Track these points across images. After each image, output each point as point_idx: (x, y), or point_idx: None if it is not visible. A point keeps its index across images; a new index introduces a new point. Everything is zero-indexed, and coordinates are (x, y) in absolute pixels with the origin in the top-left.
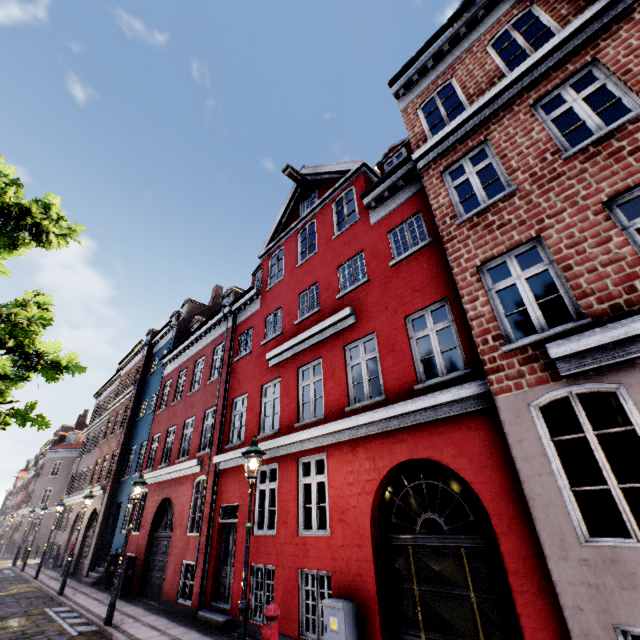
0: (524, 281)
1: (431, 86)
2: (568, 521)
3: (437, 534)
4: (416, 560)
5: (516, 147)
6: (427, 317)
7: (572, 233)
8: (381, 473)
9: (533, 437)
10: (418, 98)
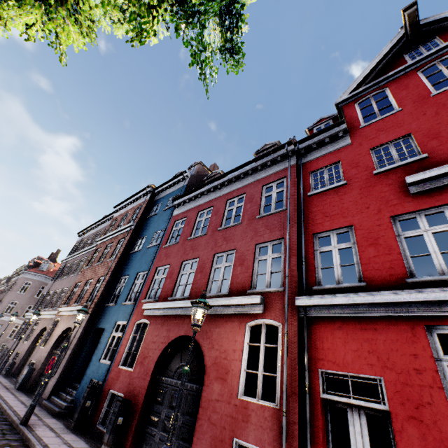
0: None
1: None
2: None
3: None
4: None
5: None
6: None
7: None
8: None
9: None
10: None
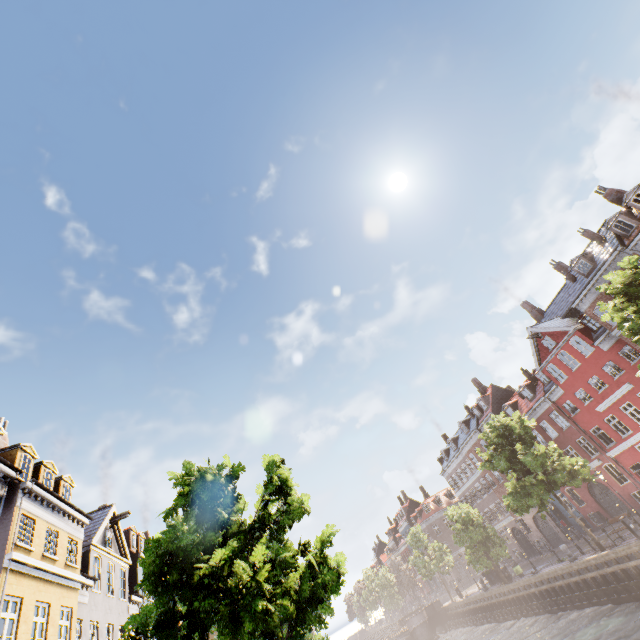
0: None
1: (592, 305)
2: None
3: None
4: None
5: None
6: None
7: None
8: None
9: None
10: (589, 309)
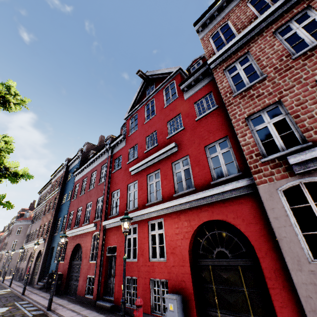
0: (272, 124)
1: (216, 25)
2: (302, 250)
3: (225, 259)
4: (214, 272)
5: (265, 54)
6: (216, 146)
7: (299, 98)
8: (194, 228)
9: (280, 206)
10: (209, 32)
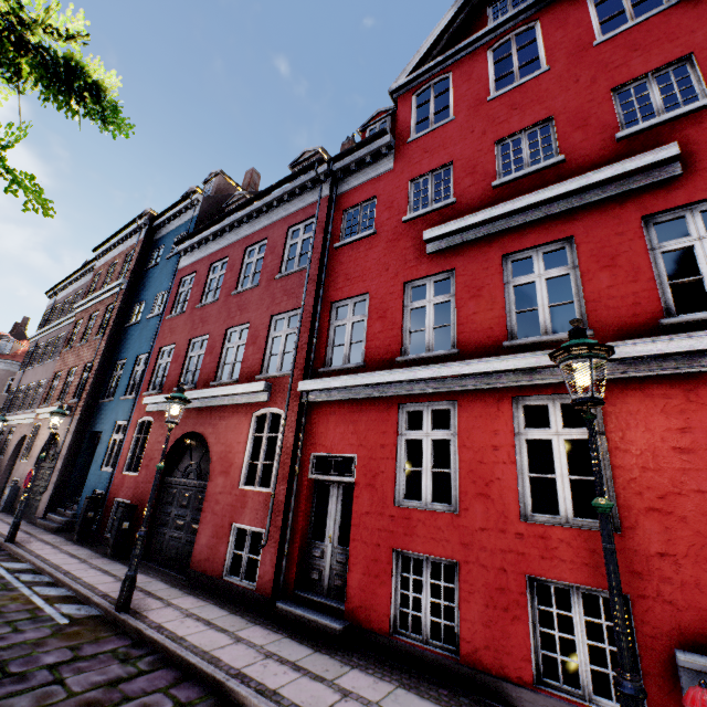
0: None
1: None
2: None
3: None
4: None
5: None
6: None
7: None
8: None
9: None
10: None
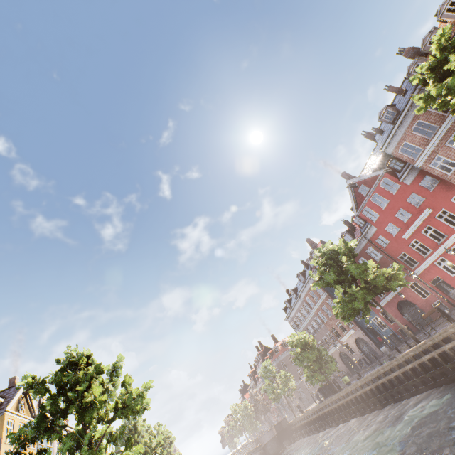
0: None
1: (397, 145)
2: None
3: None
4: None
5: (450, 155)
6: None
7: None
8: None
9: None
10: (395, 149)
